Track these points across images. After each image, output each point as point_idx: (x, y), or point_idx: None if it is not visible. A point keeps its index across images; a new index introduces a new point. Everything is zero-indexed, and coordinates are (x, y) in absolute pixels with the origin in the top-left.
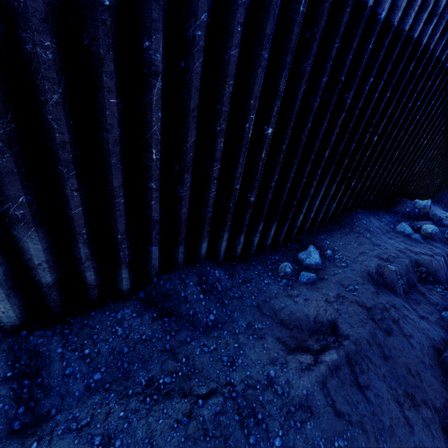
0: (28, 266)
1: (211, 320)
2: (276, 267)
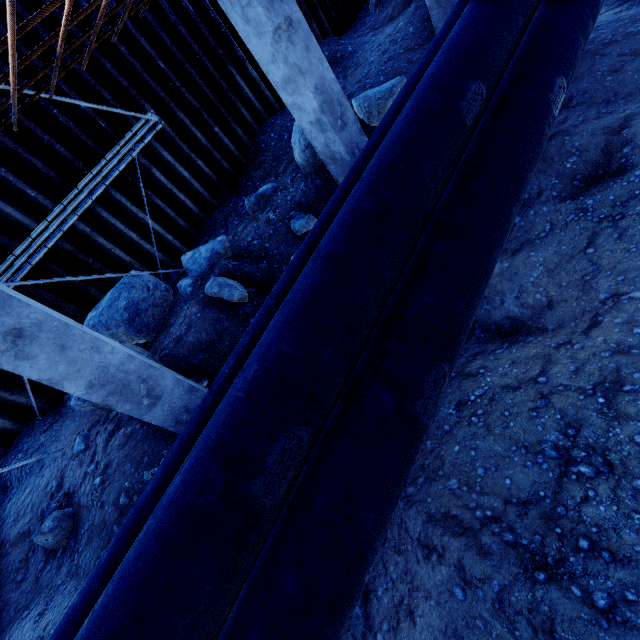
0: (260, 69)
1: (351, 51)
2: (368, 14)
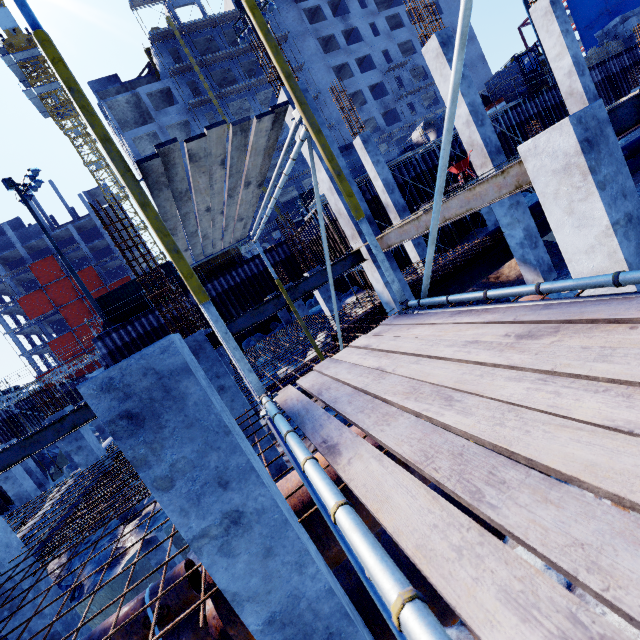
0: None
1: None
2: None
